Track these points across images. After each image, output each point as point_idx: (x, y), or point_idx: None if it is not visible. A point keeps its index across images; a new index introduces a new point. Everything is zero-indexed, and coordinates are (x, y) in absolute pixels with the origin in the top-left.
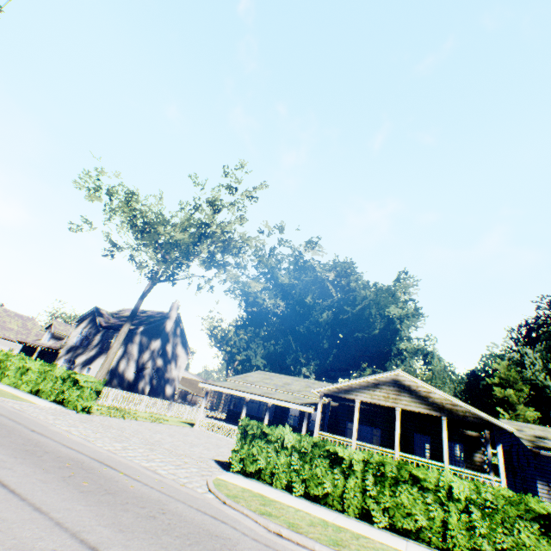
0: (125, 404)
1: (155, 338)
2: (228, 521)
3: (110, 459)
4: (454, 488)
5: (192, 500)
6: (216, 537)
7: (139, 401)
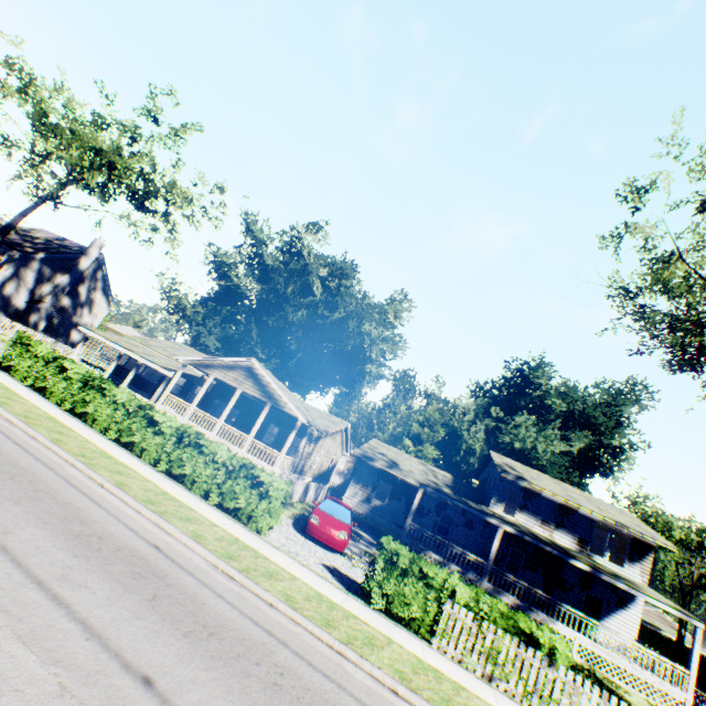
0: None
1: (63, 273)
2: None
3: None
4: (119, 397)
5: None
6: None
7: (10, 327)
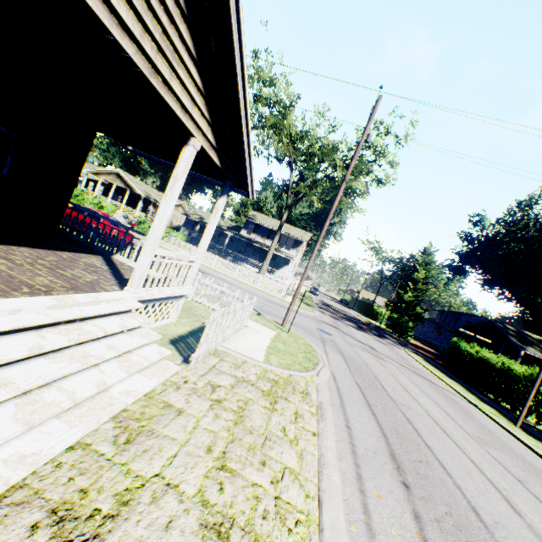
0: None
1: None
2: None
3: None
4: None
5: None
6: None
7: None
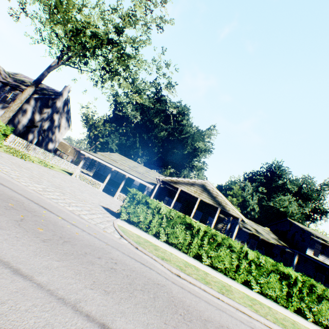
0: (20, 147)
1: (46, 107)
2: (151, 267)
3: (42, 201)
4: (248, 254)
5: (120, 247)
6: (159, 286)
7: (31, 149)
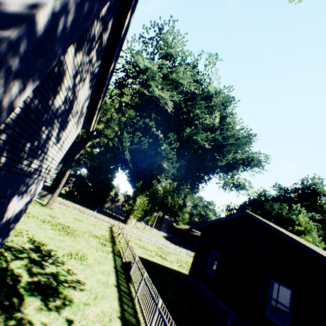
0: None
1: None
2: None
3: None
4: None
5: None
6: None
7: None
